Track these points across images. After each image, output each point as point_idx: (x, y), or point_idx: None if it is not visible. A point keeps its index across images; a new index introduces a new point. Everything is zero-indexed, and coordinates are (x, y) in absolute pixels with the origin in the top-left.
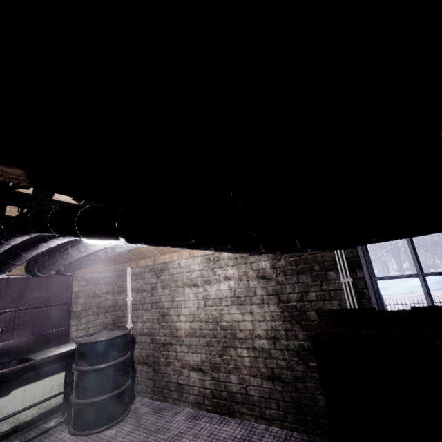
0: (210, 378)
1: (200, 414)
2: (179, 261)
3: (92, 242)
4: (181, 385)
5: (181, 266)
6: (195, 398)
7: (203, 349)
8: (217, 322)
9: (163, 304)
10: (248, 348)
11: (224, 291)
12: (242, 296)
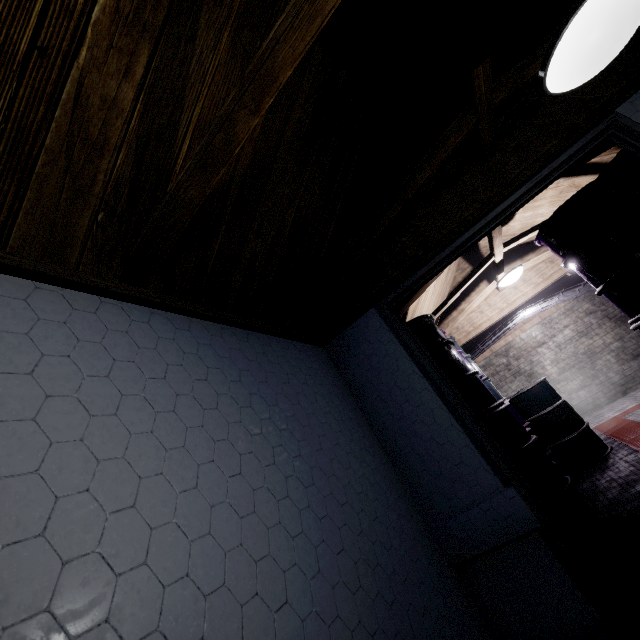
0: (595, 386)
1: (604, 407)
2: (519, 337)
3: (531, 310)
4: (577, 405)
5: (524, 339)
6: (593, 404)
7: (577, 374)
8: (576, 353)
9: (524, 369)
10: (608, 353)
11: (569, 334)
12: (584, 330)
